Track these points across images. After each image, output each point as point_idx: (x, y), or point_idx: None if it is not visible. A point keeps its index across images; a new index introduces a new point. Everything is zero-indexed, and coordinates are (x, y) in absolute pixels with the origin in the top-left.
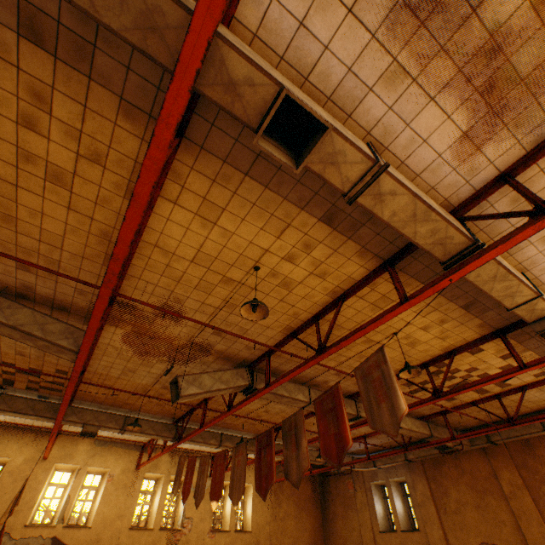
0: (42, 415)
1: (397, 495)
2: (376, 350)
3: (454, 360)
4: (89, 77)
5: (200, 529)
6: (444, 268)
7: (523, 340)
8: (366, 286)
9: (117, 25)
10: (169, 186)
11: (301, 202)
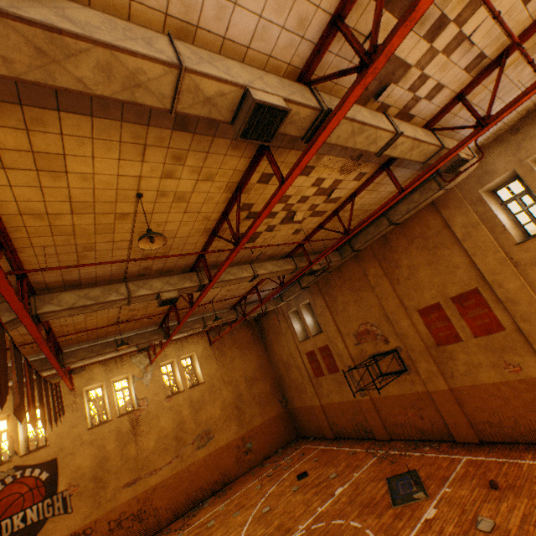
0: None
1: (307, 314)
2: None
3: (255, 197)
4: None
5: (157, 400)
6: None
7: (306, 146)
8: None
9: None
10: None
11: None
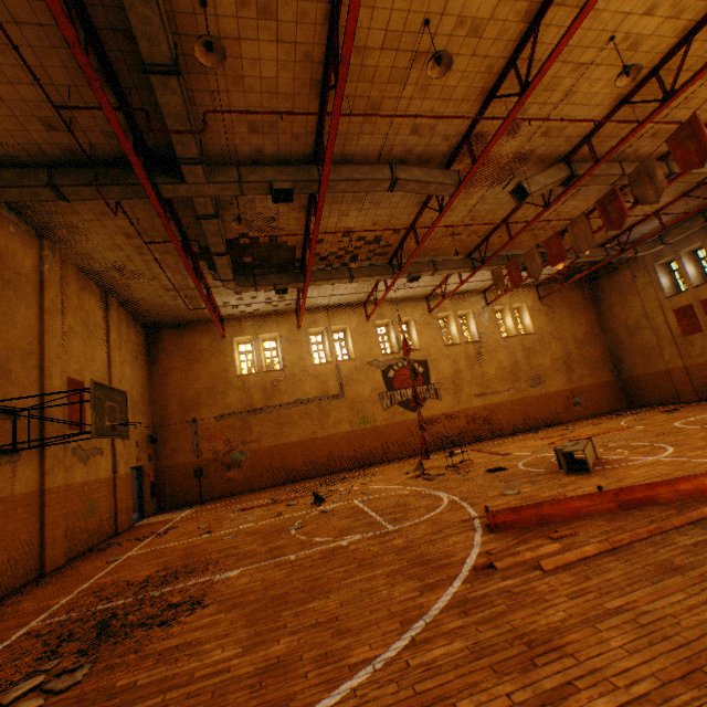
0: (381, 274)
1: (688, 263)
2: None
3: None
4: None
5: (494, 338)
6: None
7: None
8: None
9: None
10: None
11: None
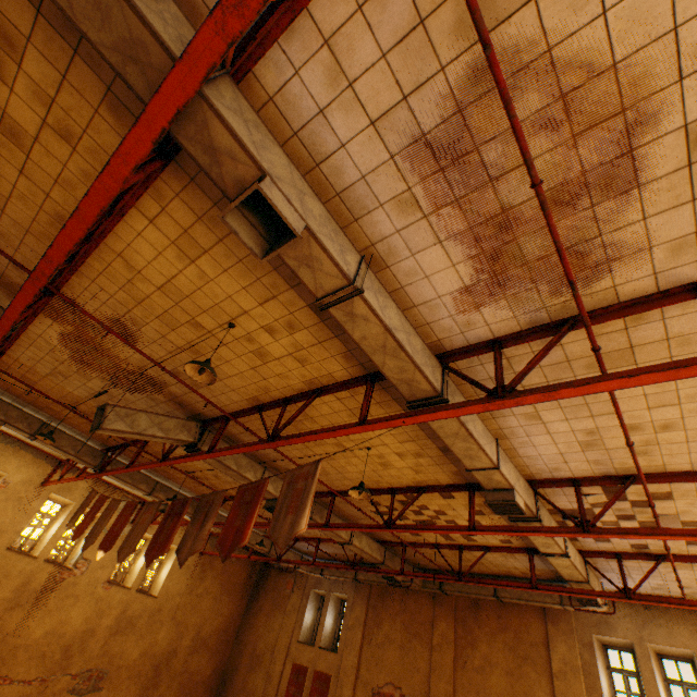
0: None
1: (332, 610)
2: (314, 461)
3: (424, 497)
4: (76, 50)
5: (96, 575)
6: (409, 408)
7: None
8: (347, 390)
9: (95, 37)
10: (148, 202)
11: (293, 280)
